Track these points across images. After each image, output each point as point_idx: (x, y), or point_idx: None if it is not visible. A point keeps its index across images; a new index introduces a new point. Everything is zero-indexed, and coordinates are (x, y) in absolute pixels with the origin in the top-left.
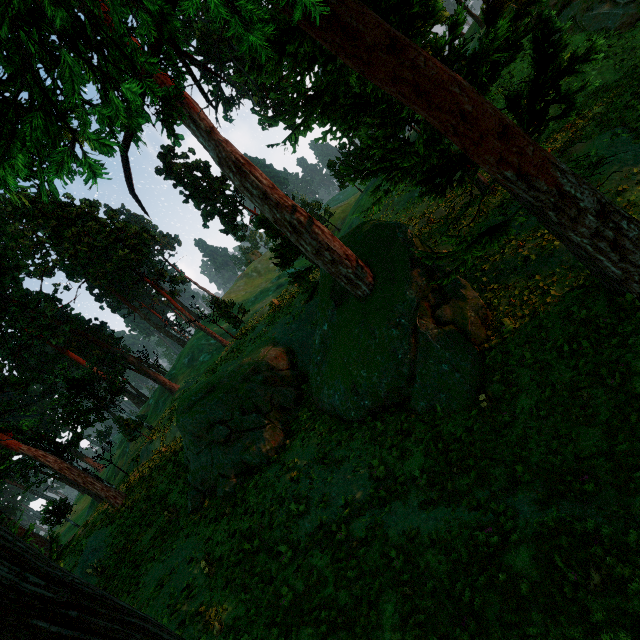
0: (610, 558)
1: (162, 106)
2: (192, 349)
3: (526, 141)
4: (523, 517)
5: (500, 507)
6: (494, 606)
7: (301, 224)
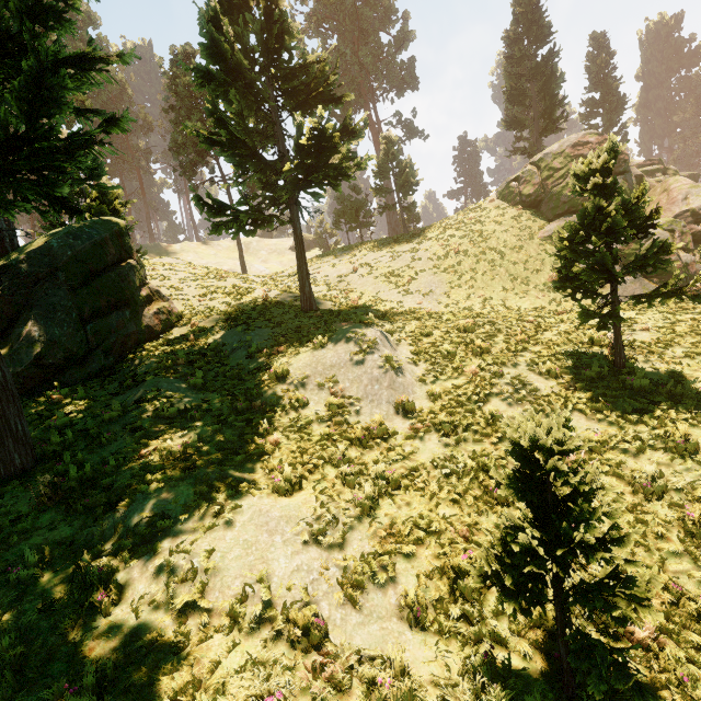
0: None
1: None
2: None
3: None
4: None
5: None
6: None
7: None
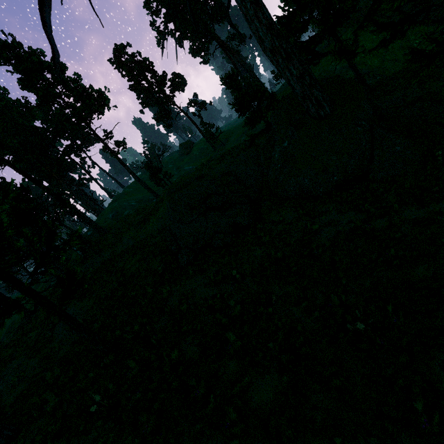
0: None
1: None
2: (115, 208)
3: None
4: None
5: None
6: None
7: (293, 52)
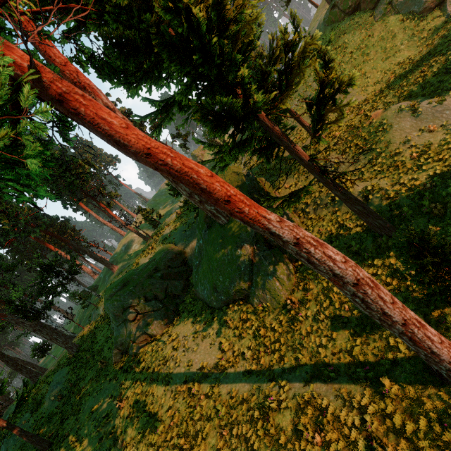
0: (328, 426)
1: (57, 121)
2: (127, 240)
3: (244, 204)
4: (293, 390)
5: (283, 382)
6: (265, 448)
7: None
